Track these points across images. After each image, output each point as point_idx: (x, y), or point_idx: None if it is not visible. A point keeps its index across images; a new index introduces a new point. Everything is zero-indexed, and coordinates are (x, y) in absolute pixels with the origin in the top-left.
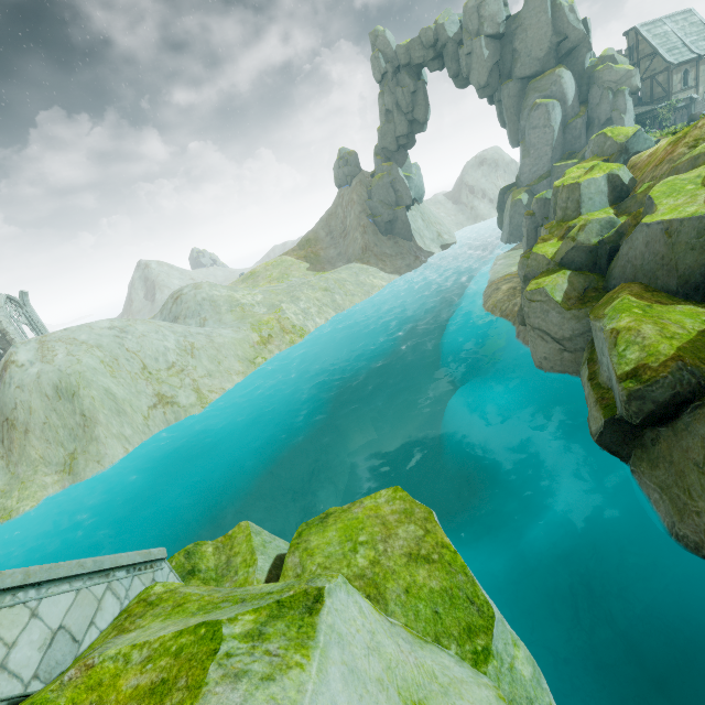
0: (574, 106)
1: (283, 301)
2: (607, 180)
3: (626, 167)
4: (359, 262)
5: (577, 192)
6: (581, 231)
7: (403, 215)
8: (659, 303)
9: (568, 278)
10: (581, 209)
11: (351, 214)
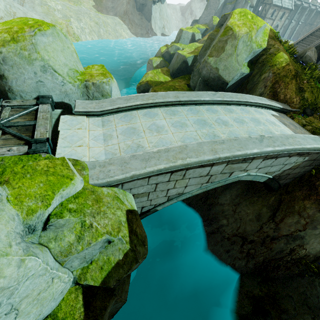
0: None
1: (72, 17)
2: (192, 35)
3: (200, 34)
4: (120, 18)
5: (181, 33)
6: (170, 47)
7: (150, 5)
8: (163, 73)
9: (161, 61)
10: (179, 41)
11: None
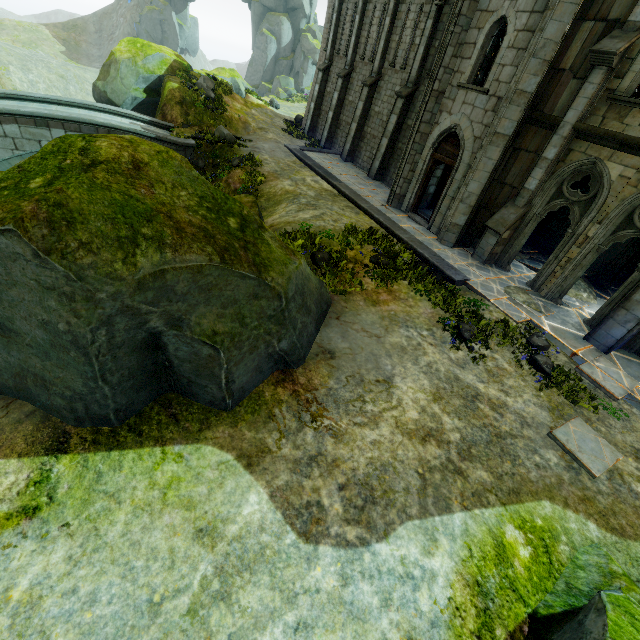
0: (286, 50)
1: (13, 63)
2: None
3: None
4: None
5: None
6: None
7: None
8: None
9: None
10: None
11: (121, 27)
